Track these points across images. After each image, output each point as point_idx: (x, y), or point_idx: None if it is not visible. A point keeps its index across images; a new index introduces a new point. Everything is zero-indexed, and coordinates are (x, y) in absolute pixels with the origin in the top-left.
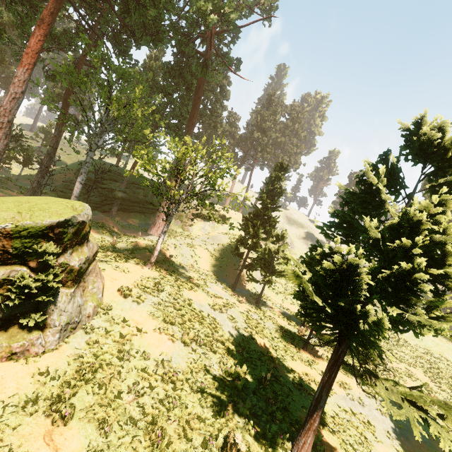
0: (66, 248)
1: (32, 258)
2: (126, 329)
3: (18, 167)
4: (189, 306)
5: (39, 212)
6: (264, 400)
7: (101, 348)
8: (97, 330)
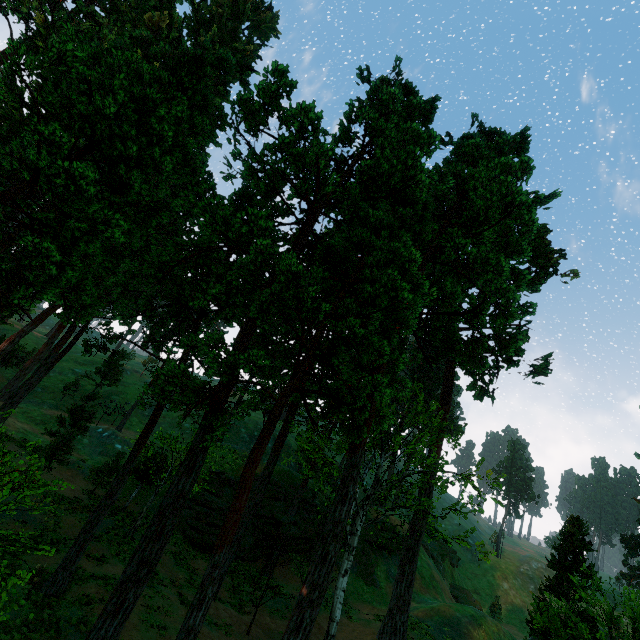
0: None
1: None
2: None
3: (92, 457)
4: None
5: None
6: None
7: None
8: None
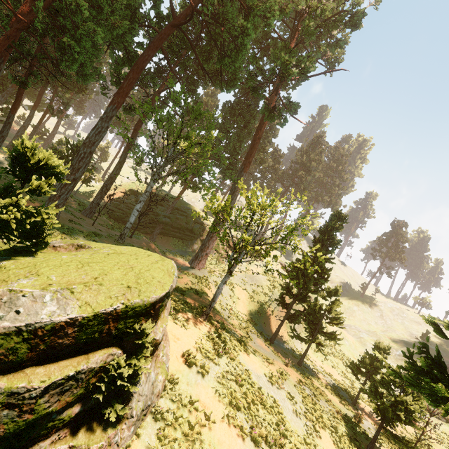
0: (156, 321)
1: (128, 338)
2: (193, 415)
3: None
4: (248, 378)
5: (146, 285)
6: None
7: (172, 447)
8: (166, 416)
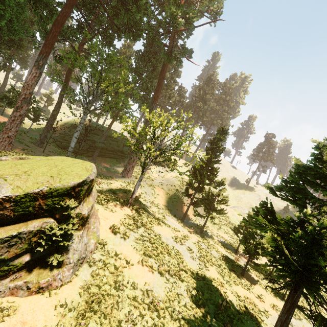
0: (80, 201)
1: (57, 212)
2: (117, 262)
3: (28, 122)
4: (159, 239)
5: (66, 175)
6: (223, 325)
7: (102, 280)
8: (97, 263)
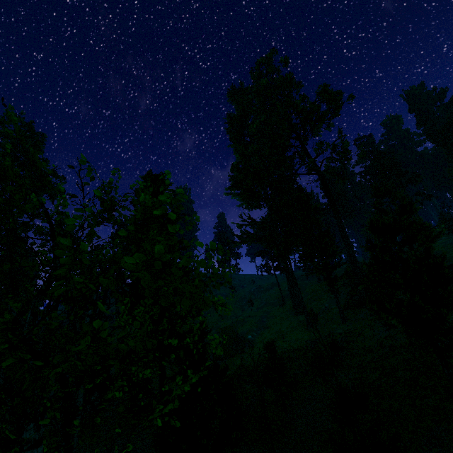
0: None
1: None
2: None
3: None
4: None
5: None
6: None
7: None
8: None
